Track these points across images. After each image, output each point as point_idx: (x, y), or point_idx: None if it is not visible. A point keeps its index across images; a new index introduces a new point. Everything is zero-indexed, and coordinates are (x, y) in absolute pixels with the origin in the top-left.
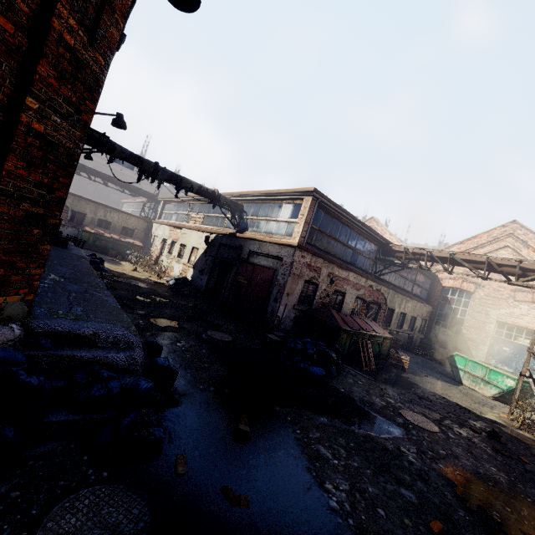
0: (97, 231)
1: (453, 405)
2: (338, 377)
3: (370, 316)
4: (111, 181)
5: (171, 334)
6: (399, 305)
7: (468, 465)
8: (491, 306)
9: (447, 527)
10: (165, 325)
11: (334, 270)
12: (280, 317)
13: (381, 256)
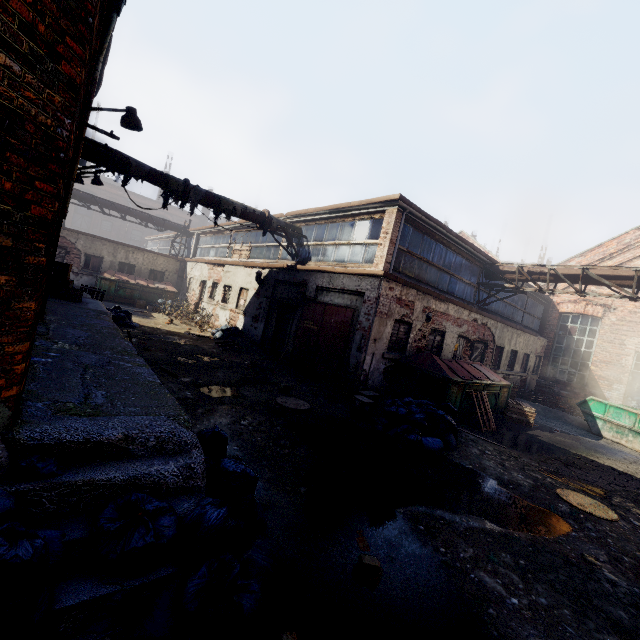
0: (119, 278)
1: (608, 470)
2: (458, 447)
3: (475, 358)
4: (130, 214)
5: (231, 408)
6: (510, 341)
7: None
8: (627, 333)
9: None
10: (220, 395)
11: (430, 303)
12: (367, 370)
13: (484, 280)
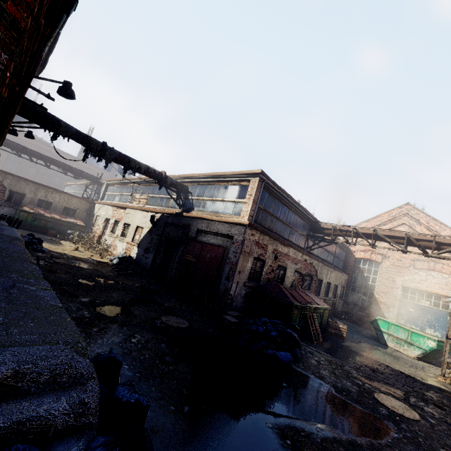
0: (36, 211)
1: (399, 373)
2: (301, 359)
3: (305, 287)
4: (54, 164)
5: (123, 326)
6: (326, 276)
7: None
8: (397, 273)
9: None
10: (113, 314)
11: (278, 246)
12: (232, 295)
13: (311, 233)
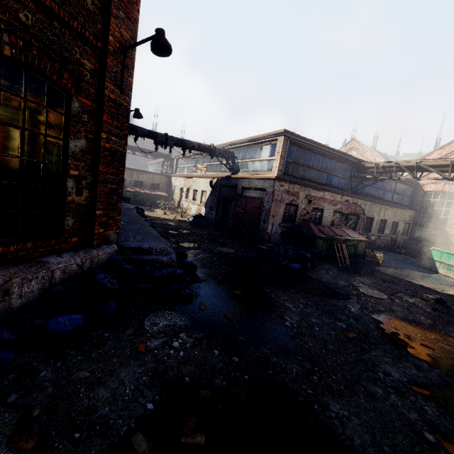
0: (135, 190)
1: (416, 285)
2: (313, 270)
3: (350, 225)
4: (137, 151)
5: (193, 251)
6: (378, 213)
7: (401, 315)
8: None
9: (360, 337)
10: (189, 246)
11: (311, 192)
12: (269, 233)
13: (356, 174)
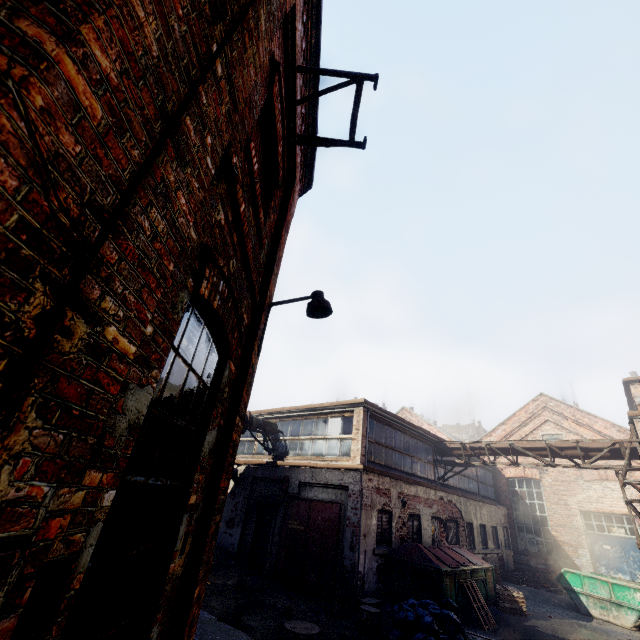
0: None
1: None
2: None
3: (452, 539)
4: None
5: None
6: (475, 515)
7: None
8: (566, 492)
9: None
10: None
11: (403, 488)
12: (362, 572)
13: (438, 456)
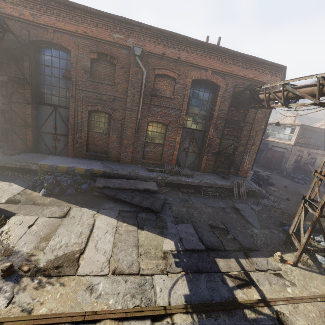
0: None
1: None
2: (309, 184)
3: None
4: None
5: None
6: None
7: None
8: None
9: None
10: None
11: (310, 150)
12: (286, 168)
13: None
